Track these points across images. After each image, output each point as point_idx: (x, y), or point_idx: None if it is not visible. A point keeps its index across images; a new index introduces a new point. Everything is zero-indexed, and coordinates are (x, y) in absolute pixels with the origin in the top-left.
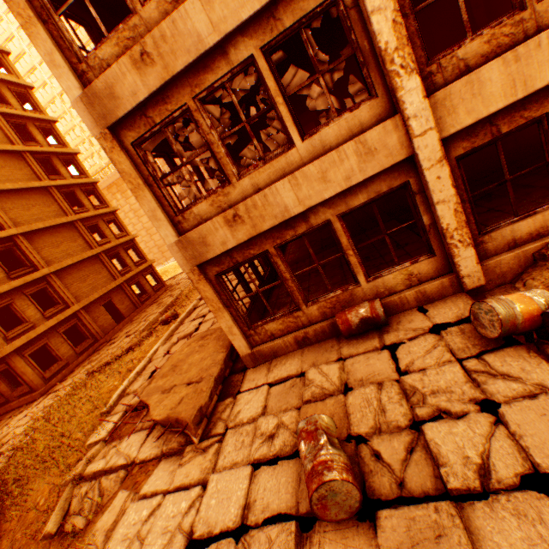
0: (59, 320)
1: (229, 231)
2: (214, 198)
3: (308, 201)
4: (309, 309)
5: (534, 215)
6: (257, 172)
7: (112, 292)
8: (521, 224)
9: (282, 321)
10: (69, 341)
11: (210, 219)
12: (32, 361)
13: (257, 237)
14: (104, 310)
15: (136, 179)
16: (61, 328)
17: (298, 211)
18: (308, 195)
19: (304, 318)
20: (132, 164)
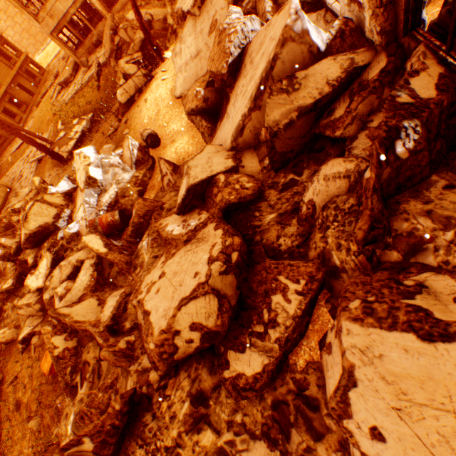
0: (2, 95)
1: (53, 21)
2: (43, 11)
3: (67, 8)
4: (86, 43)
5: (118, 4)
6: (50, 1)
7: (16, 78)
8: (117, 6)
9: (82, 49)
10: (15, 107)
11: (46, 18)
12: (6, 115)
13: (61, 21)
14: (20, 90)
15: (20, 8)
16: (6, 100)
17: (66, 12)
18: (66, 6)
19: (87, 46)
20: (16, 3)
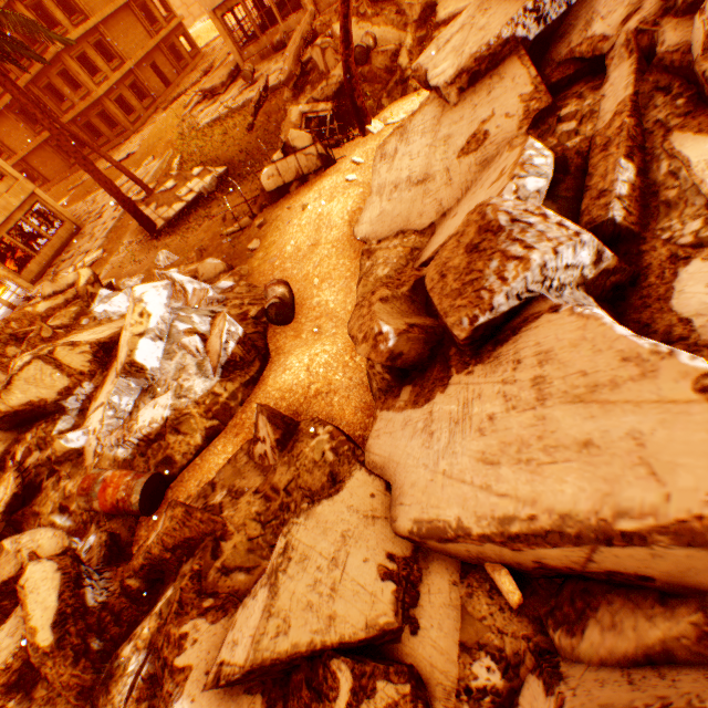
0: (123, 75)
1: None
2: None
3: None
4: (263, 40)
5: None
6: None
7: (153, 53)
8: None
9: (254, 47)
10: (136, 97)
11: None
12: (118, 107)
13: None
14: (152, 73)
15: None
16: (126, 84)
17: None
18: None
19: (263, 45)
20: None
